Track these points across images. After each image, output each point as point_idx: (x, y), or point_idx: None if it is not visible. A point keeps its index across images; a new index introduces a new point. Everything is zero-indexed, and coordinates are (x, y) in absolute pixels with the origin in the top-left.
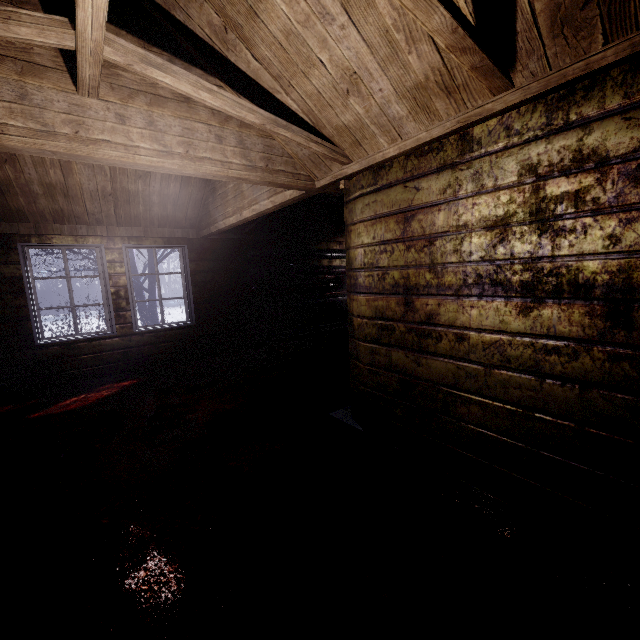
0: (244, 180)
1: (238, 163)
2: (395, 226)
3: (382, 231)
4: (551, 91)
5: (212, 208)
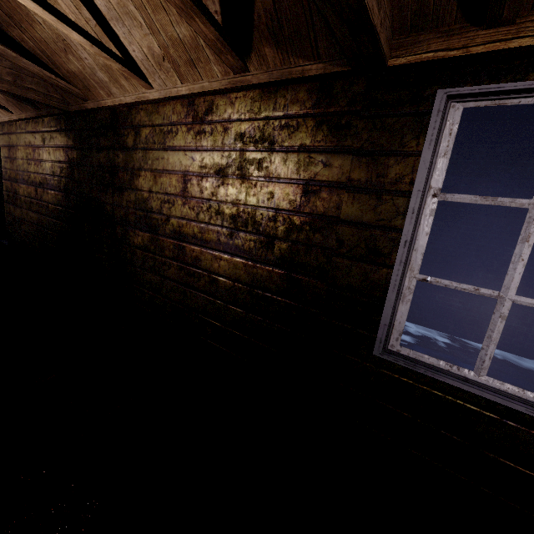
0: None
1: None
2: (7, 151)
3: (5, 152)
4: (23, 120)
5: None
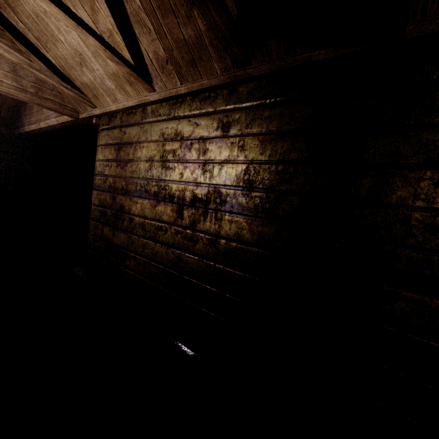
0: (15, 96)
1: (9, 83)
2: (114, 151)
3: (108, 153)
4: (169, 99)
5: (23, 115)
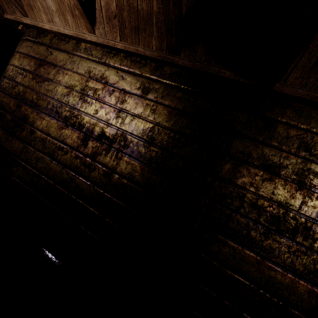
0: None
1: None
2: (33, 64)
3: (26, 63)
4: (105, 46)
5: None
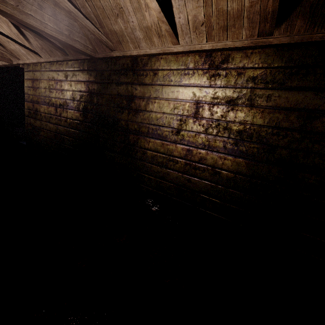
0: None
1: None
2: (31, 83)
3: (29, 83)
4: (48, 62)
5: None
